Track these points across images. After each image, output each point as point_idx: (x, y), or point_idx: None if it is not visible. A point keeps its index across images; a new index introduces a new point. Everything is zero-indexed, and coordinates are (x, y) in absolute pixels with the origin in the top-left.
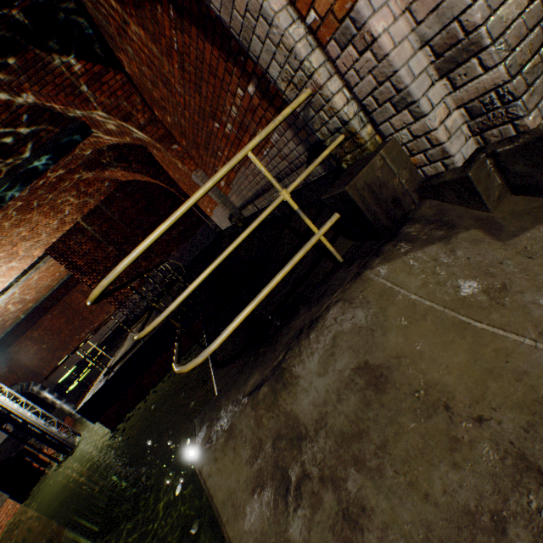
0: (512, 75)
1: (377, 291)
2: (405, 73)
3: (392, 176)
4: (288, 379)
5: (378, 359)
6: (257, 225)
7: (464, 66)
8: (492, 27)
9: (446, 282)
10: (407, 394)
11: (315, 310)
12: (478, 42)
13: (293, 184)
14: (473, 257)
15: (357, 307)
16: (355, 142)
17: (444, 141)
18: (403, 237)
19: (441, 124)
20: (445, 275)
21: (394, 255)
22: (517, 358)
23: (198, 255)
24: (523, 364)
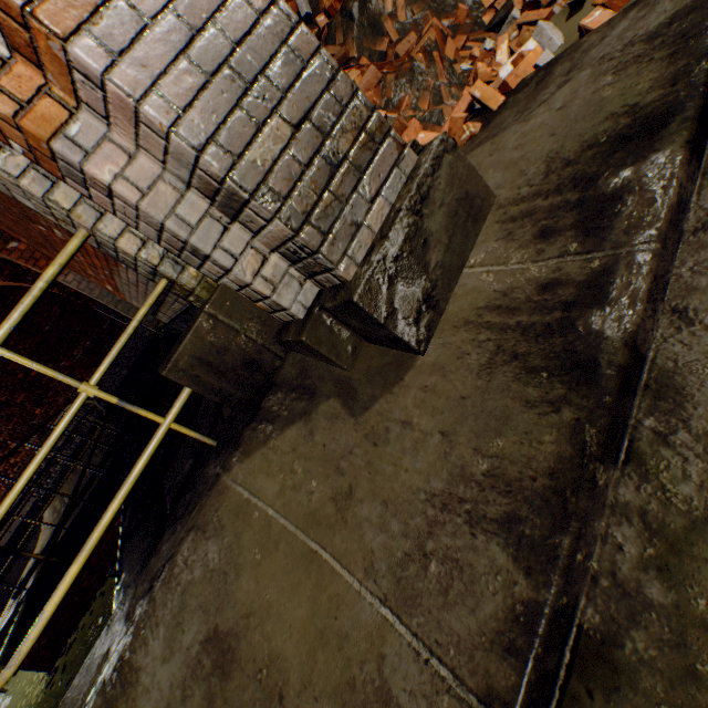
0: (295, 228)
1: (233, 507)
2: (174, 226)
3: (235, 335)
4: (127, 676)
5: (229, 621)
6: (51, 448)
7: (245, 214)
8: (244, 177)
9: (302, 485)
10: (251, 678)
11: (173, 539)
12: (238, 194)
13: (98, 370)
14: (329, 443)
15: (211, 537)
16: (183, 287)
17: (268, 295)
18: (264, 415)
19: (257, 275)
20: (302, 473)
21: (254, 446)
22: (344, 611)
23: (126, 376)
24: (348, 622)
